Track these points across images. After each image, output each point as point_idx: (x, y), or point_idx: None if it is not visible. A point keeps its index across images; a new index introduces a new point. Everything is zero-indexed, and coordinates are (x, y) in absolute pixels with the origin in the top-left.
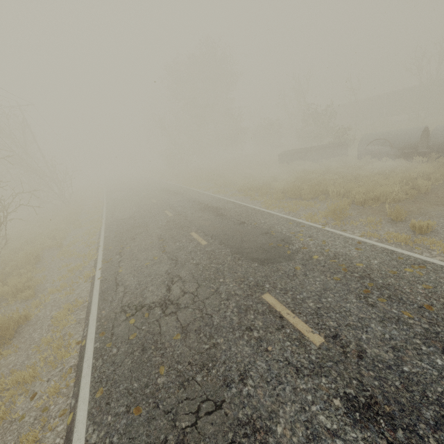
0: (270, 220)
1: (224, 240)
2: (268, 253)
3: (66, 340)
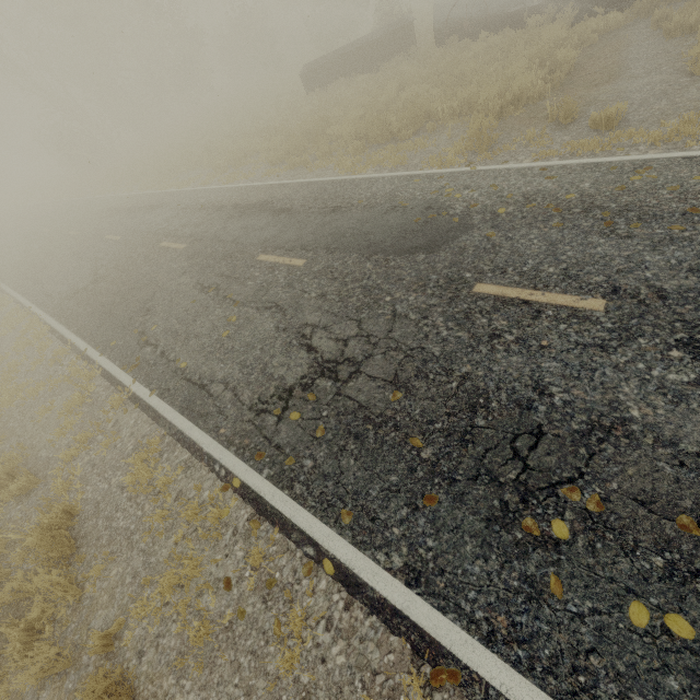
0: (379, 189)
1: (331, 245)
2: (425, 234)
3: (197, 498)
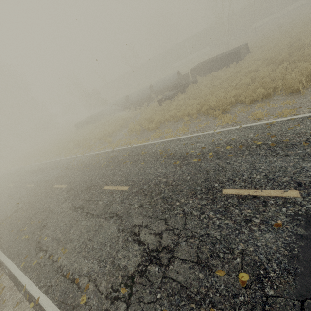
0: (64, 162)
1: (42, 179)
2: (59, 174)
3: None
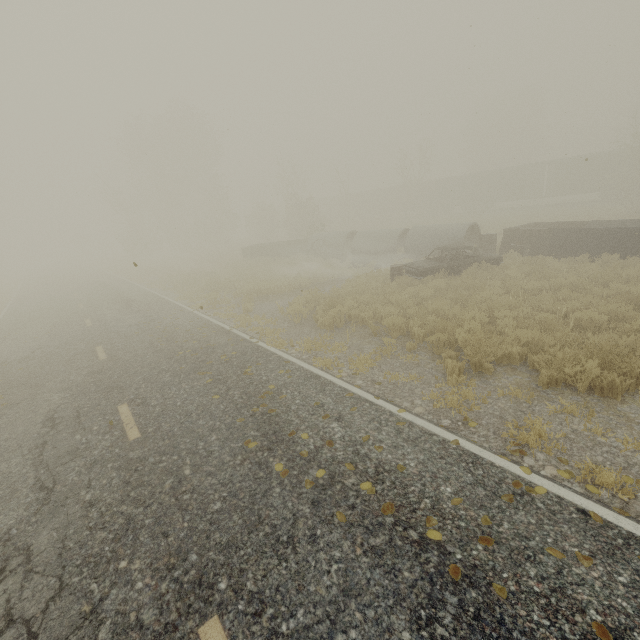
0: (163, 308)
1: (108, 322)
2: (130, 327)
3: None
